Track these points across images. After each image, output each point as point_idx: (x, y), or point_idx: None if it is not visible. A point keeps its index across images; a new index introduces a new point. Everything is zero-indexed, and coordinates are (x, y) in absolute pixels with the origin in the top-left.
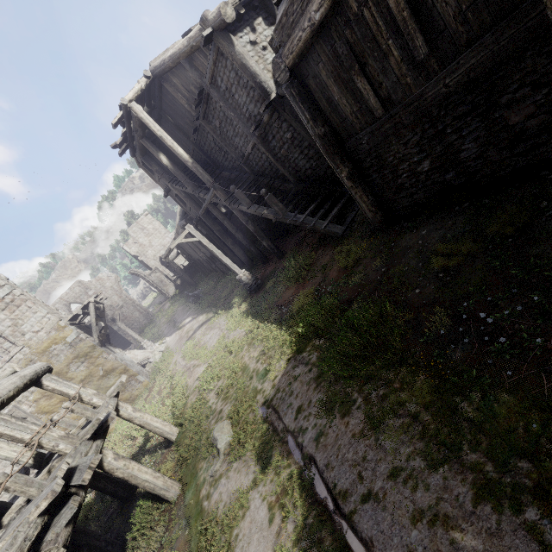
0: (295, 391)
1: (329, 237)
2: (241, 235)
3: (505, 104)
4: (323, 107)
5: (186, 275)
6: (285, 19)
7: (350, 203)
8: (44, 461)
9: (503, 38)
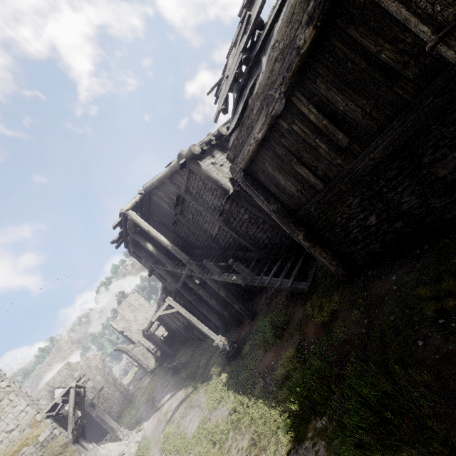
0: None
1: (295, 294)
2: (215, 302)
3: (429, 163)
4: (272, 190)
5: (166, 346)
6: (237, 141)
7: (307, 262)
8: None
9: (407, 121)
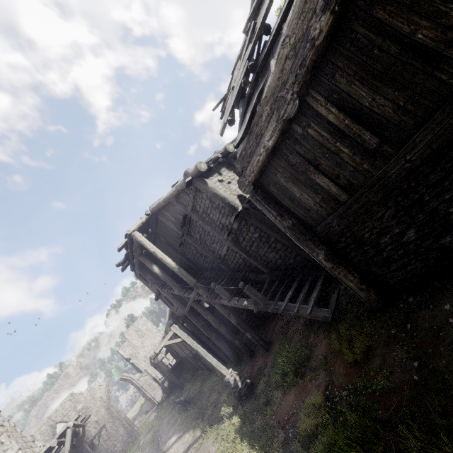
0: None
1: (316, 322)
2: (224, 329)
3: None
4: (286, 204)
5: (173, 376)
6: (244, 152)
7: (327, 284)
8: None
9: None
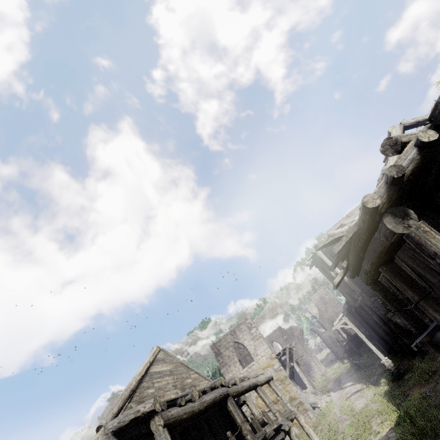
0: None
1: None
2: (388, 328)
3: None
4: None
5: (352, 343)
6: None
7: None
8: (265, 424)
9: None
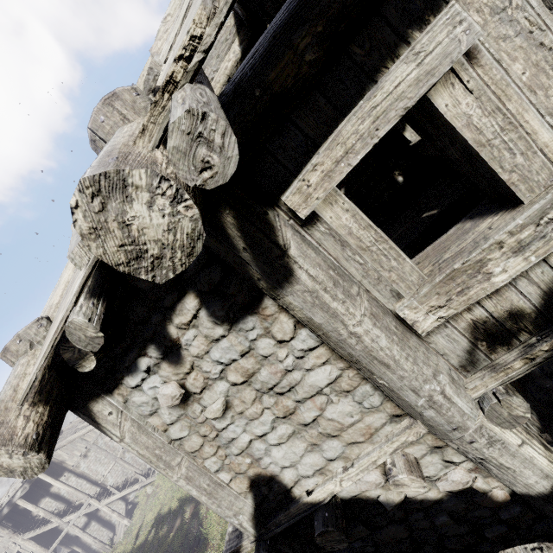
0: None
1: None
2: None
3: None
4: None
5: None
6: None
7: None
8: None
9: None
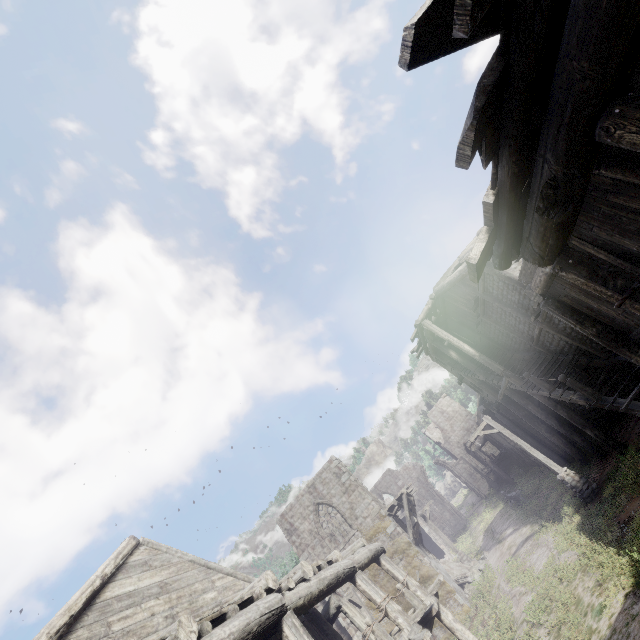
0: (631, 632)
1: None
2: (555, 422)
3: None
4: (585, 312)
5: (499, 468)
6: (524, 271)
7: None
8: None
9: None
